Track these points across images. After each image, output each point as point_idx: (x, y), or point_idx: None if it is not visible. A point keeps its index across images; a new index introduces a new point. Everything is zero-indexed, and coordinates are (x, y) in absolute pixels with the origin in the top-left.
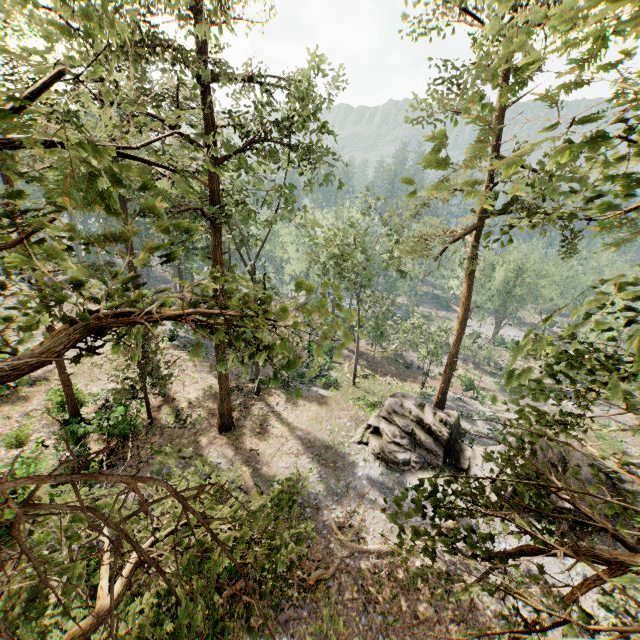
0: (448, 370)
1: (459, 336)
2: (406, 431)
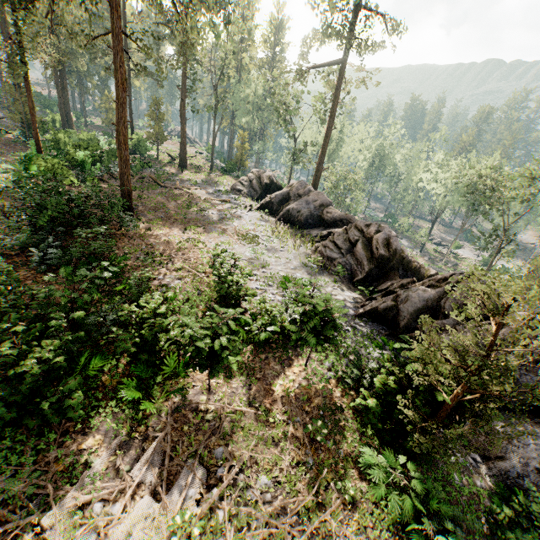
0: (314, 177)
1: (321, 149)
2: (250, 179)
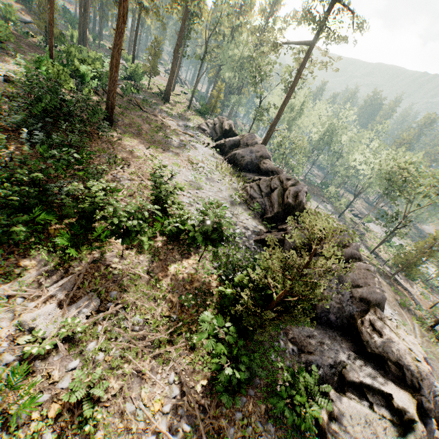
0: (266, 134)
1: (277, 113)
2: (214, 123)
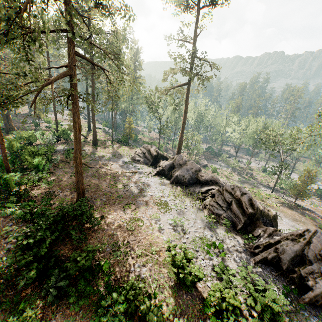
0: (179, 144)
1: (182, 129)
2: (143, 152)
